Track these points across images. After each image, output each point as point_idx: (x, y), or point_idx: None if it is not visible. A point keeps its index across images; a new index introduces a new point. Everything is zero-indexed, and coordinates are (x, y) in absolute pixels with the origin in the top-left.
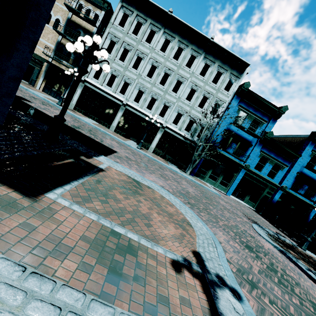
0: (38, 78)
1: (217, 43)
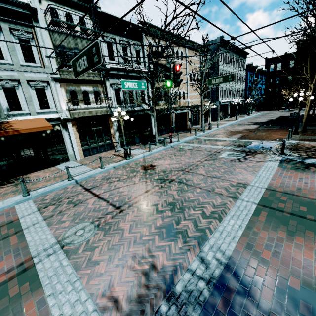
0: (200, 119)
1: (244, 50)
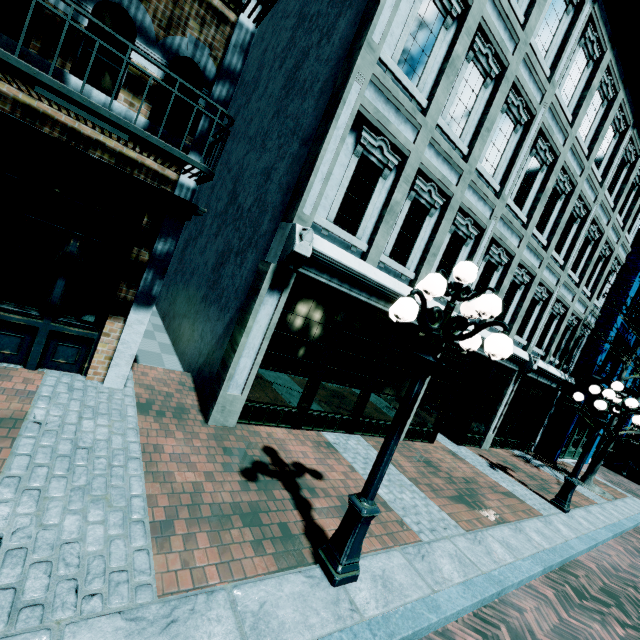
0: None
1: None
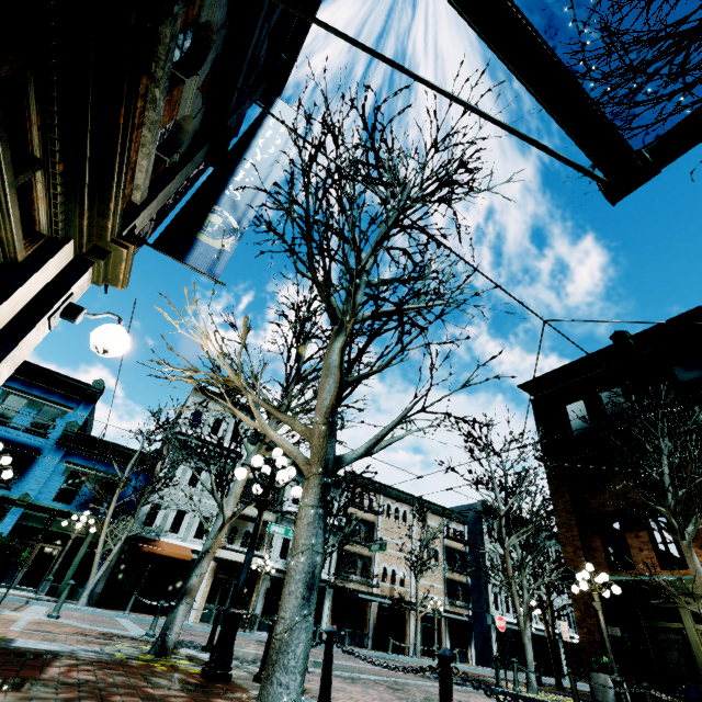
0: (442, 643)
1: None
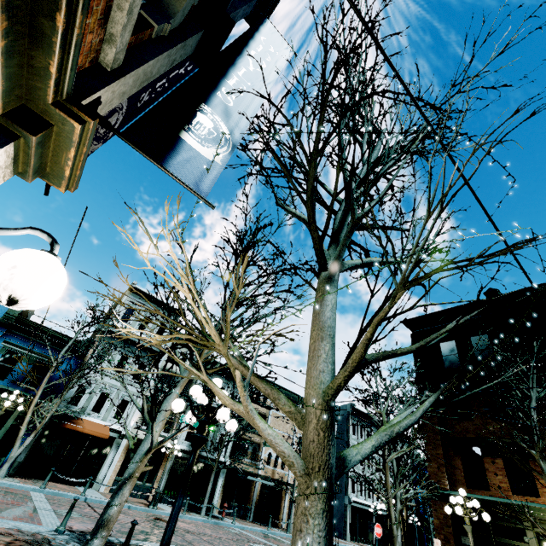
0: None
1: None
